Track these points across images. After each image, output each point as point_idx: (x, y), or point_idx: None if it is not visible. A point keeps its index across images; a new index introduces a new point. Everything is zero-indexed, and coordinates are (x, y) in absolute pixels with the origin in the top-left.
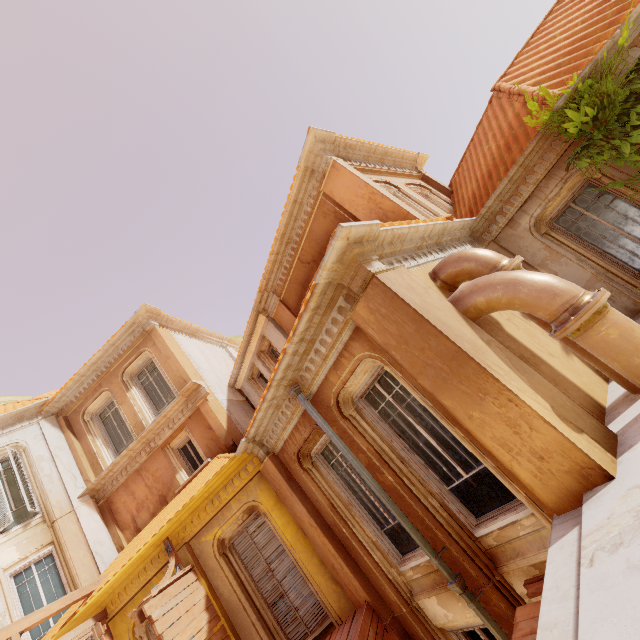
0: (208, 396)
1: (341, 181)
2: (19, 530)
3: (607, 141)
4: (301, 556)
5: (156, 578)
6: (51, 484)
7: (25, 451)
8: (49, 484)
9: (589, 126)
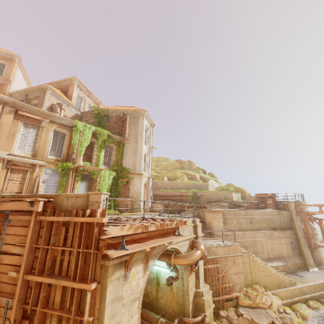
0: (9, 85)
1: (72, 87)
2: None
3: (96, 118)
4: None
5: None
6: None
7: None
8: None
9: (96, 114)
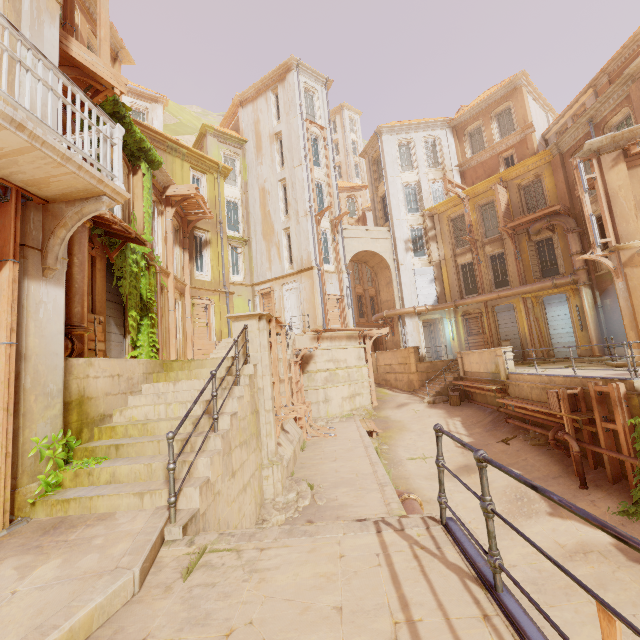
0: (532, 134)
1: None
2: (434, 170)
3: None
4: (550, 194)
5: (489, 191)
6: (446, 157)
7: (439, 140)
8: (445, 157)
9: None
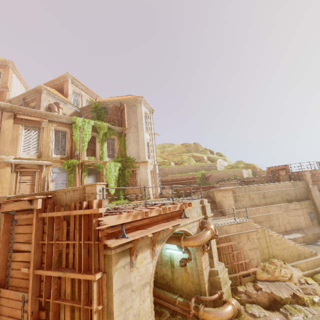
0: (8, 92)
1: (67, 84)
2: None
3: (94, 111)
4: None
5: None
6: None
7: None
8: None
9: (94, 108)
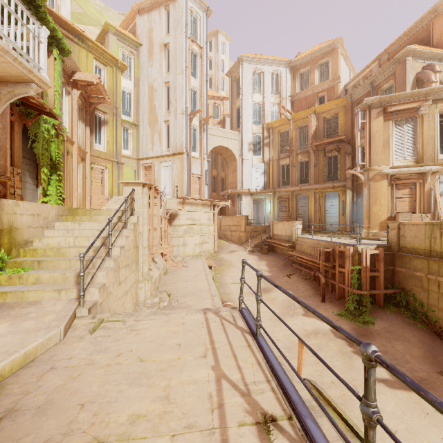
0: (339, 84)
1: (440, 21)
2: (274, 96)
3: None
4: (341, 127)
5: (306, 118)
6: (284, 89)
7: (281, 75)
8: (283, 88)
9: None
